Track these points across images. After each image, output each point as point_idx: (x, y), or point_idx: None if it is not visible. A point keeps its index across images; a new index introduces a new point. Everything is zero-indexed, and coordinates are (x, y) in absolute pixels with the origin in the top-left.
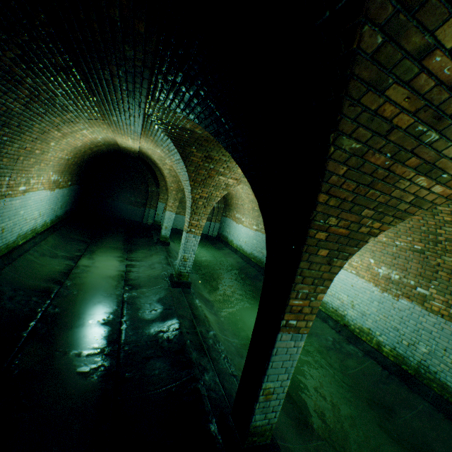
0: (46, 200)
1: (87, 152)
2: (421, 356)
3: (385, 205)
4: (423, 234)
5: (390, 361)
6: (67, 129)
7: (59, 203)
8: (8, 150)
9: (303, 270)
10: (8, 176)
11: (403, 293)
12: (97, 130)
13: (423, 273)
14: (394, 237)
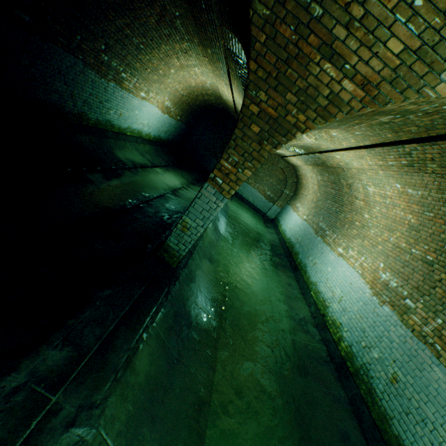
0: (156, 117)
1: (199, 97)
2: (369, 359)
3: (305, 93)
4: (440, 243)
5: (339, 354)
6: (184, 61)
7: (165, 128)
8: (141, 57)
9: (237, 138)
10: (136, 78)
11: (390, 301)
12: (205, 71)
13: (420, 286)
14: (413, 244)
